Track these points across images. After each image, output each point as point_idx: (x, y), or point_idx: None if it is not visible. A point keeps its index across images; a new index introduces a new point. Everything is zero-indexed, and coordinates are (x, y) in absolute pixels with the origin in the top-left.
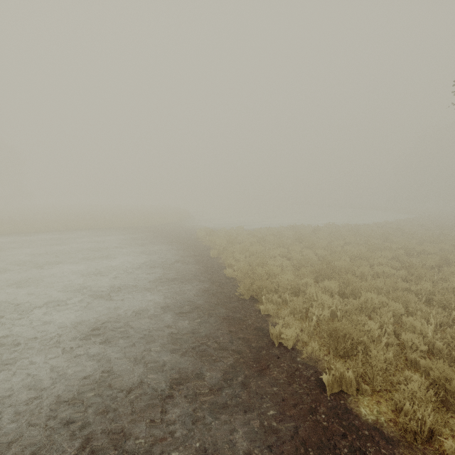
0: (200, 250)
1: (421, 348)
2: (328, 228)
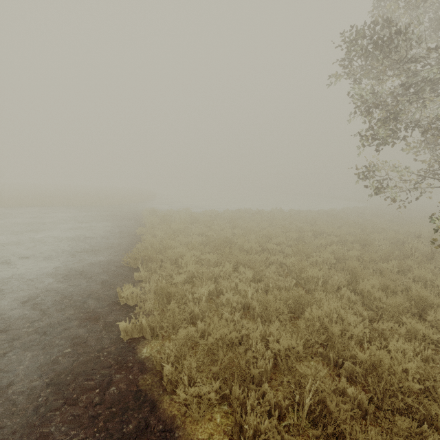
0: (134, 228)
1: (234, 305)
2: (268, 212)
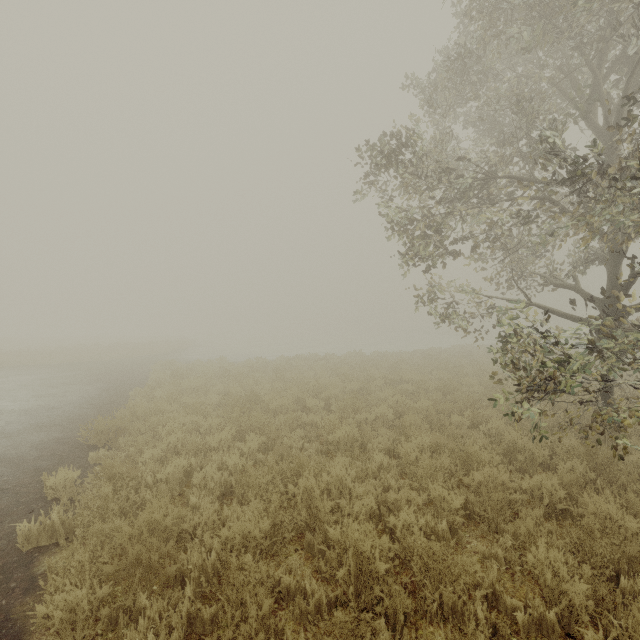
0: (132, 390)
1: (212, 485)
2: (339, 357)
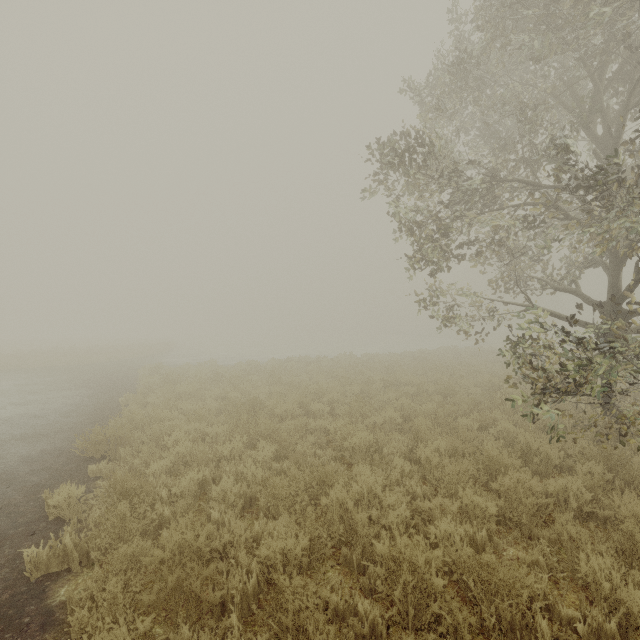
0: (120, 395)
1: (232, 498)
2: (331, 359)
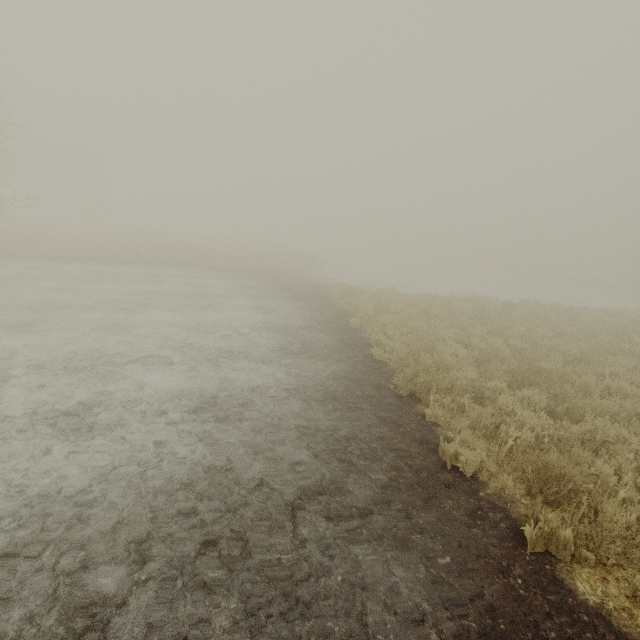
0: (335, 315)
1: None
2: (526, 307)
